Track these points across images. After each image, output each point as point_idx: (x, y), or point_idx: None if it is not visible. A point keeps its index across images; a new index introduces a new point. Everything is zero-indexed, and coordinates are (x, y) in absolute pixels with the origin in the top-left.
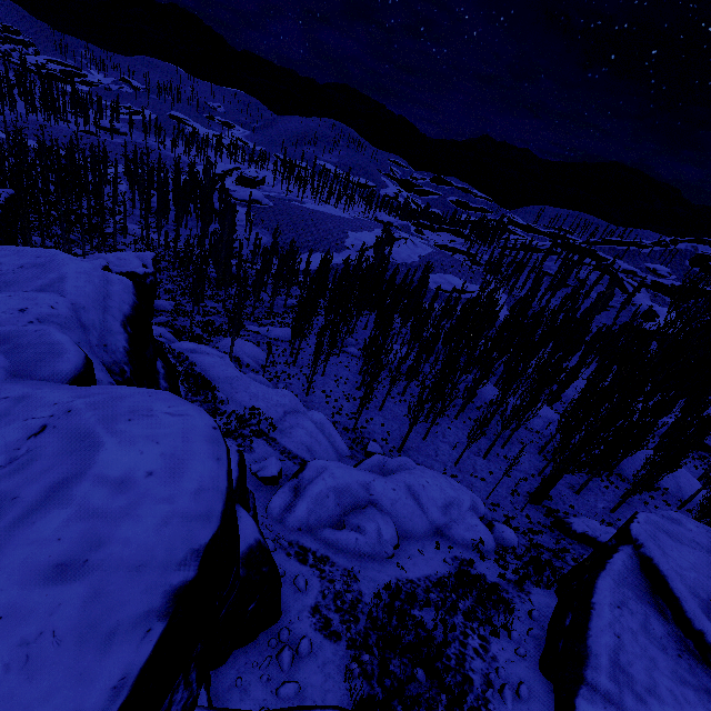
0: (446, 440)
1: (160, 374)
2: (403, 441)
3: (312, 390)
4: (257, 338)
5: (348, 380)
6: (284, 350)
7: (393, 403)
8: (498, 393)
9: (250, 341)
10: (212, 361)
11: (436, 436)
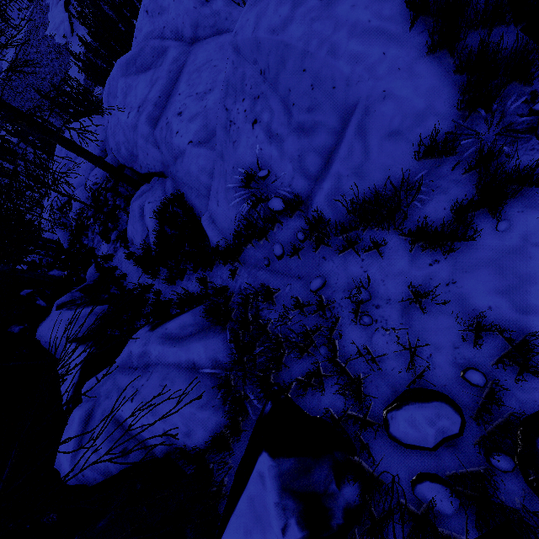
0: None
1: None
2: None
3: None
4: None
5: None
6: None
7: None
8: None
9: None
10: None
11: None
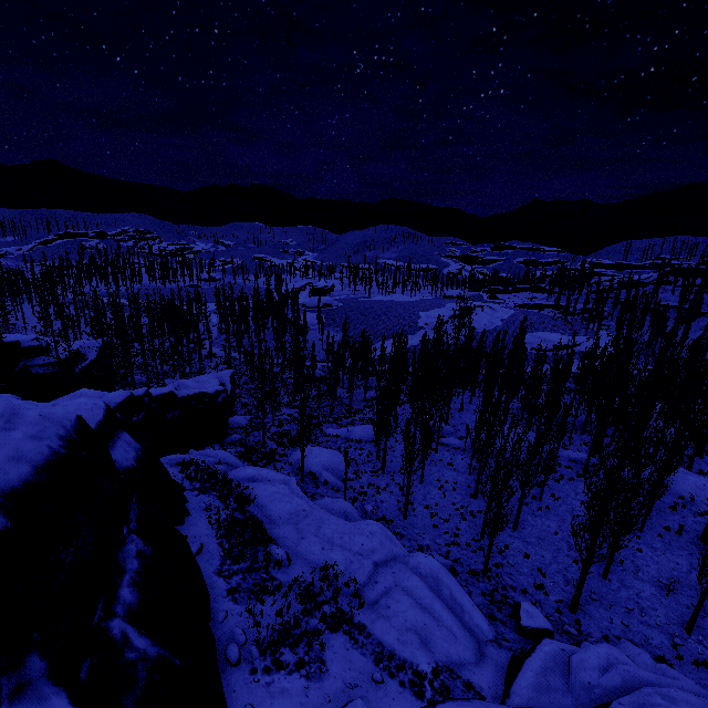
0: (643, 575)
1: (125, 575)
2: (577, 593)
3: (411, 507)
4: (336, 442)
5: (456, 484)
6: (369, 453)
7: (531, 514)
8: (694, 478)
9: (329, 448)
10: (272, 491)
11: (621, 568)
